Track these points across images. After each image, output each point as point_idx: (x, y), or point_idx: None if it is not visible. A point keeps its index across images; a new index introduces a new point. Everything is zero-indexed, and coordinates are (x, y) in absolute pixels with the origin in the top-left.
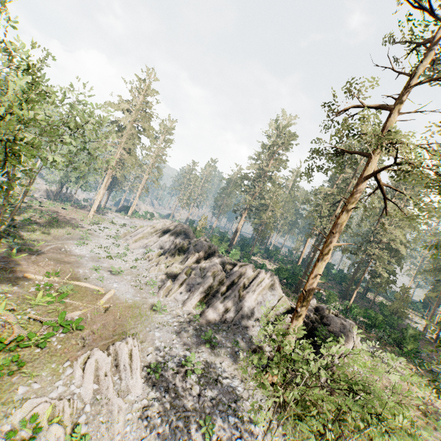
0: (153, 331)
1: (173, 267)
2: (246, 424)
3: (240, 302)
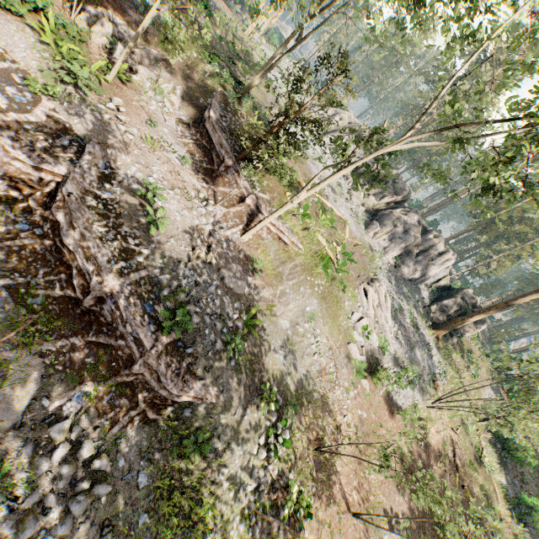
0: (380, 275)
1: (371, 200)
2: (432, 355)
3: (425, 270)
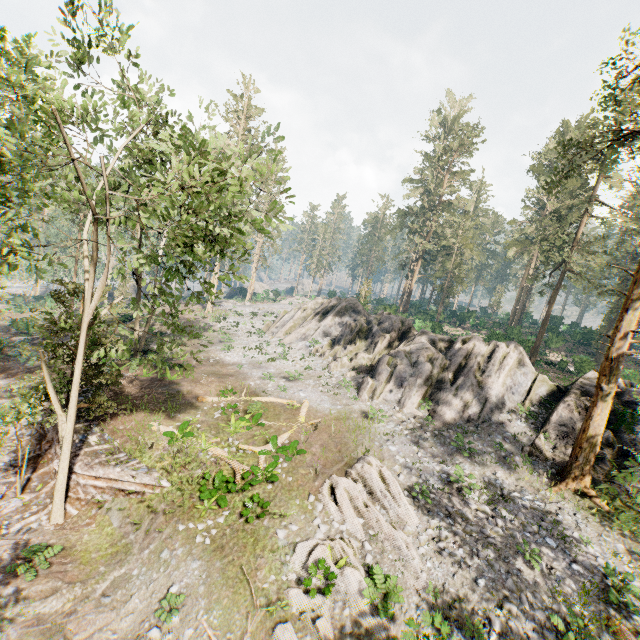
0: (385, 446)
1: (360, 358)
2: (574, 545)
3: (482, 391)
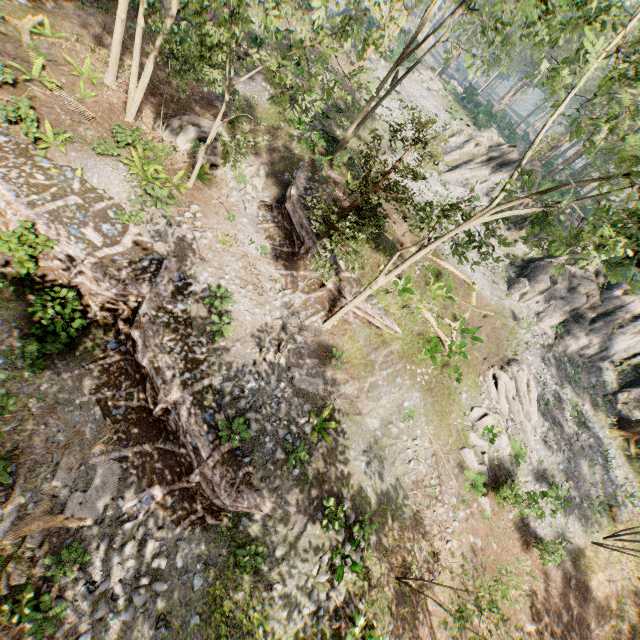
0: (525, 353)
1: (519, 249)
2: (611, 467)
3: (607, 342)
